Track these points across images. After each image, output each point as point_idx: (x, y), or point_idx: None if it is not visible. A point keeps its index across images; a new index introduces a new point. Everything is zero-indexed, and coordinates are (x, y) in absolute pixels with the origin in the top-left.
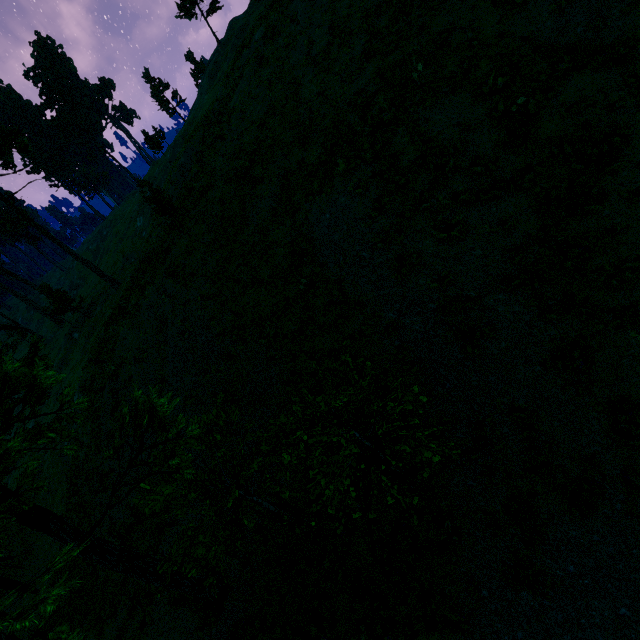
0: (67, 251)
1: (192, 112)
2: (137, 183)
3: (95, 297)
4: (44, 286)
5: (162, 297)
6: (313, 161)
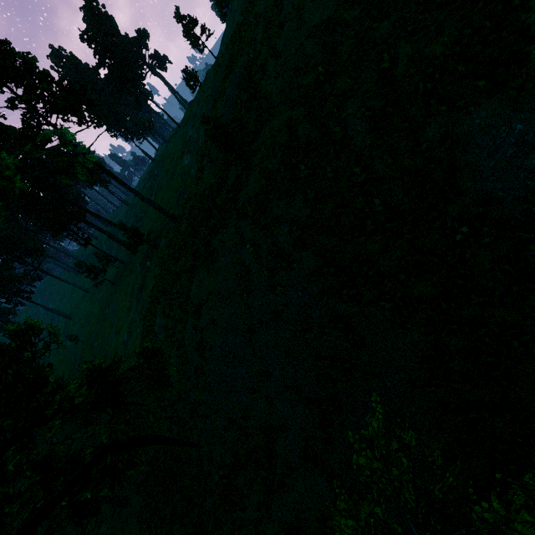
0: (135, 194)
1: (225, 42)
2: (201, 120)
3: (158, 230)
4: (121, 225)
5: (246, 246)
6: (442, 51)
